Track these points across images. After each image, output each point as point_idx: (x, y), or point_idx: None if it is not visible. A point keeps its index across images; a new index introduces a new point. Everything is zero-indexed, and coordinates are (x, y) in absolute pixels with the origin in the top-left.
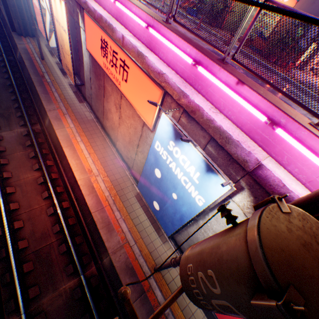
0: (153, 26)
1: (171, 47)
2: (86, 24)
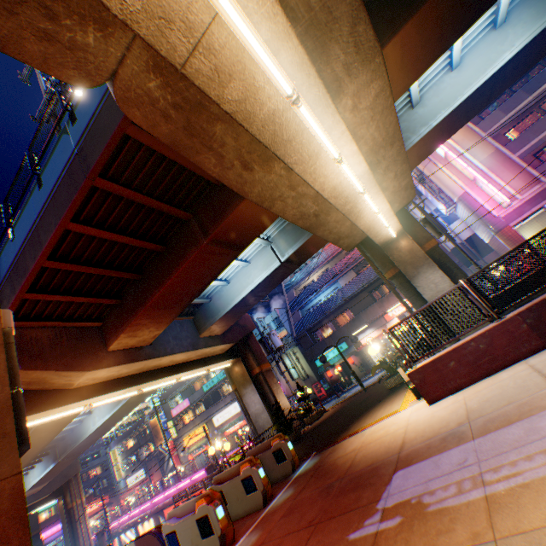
0: (193, 476)
1: (199, 473)
2: (166, 513)
